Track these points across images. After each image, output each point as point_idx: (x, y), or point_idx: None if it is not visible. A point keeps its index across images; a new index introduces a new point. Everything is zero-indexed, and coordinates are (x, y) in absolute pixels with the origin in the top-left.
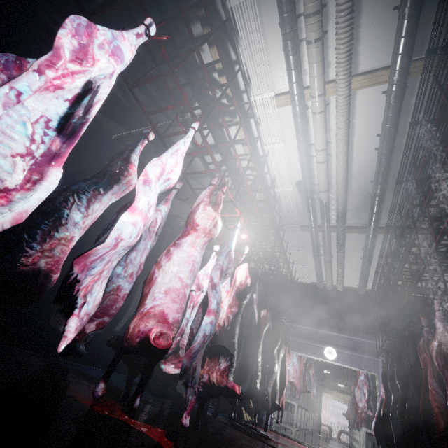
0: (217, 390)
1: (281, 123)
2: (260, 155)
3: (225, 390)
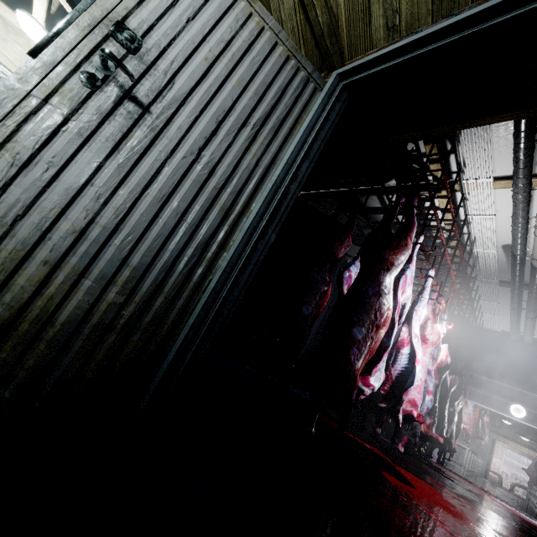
0: (424, 436)
1: (494, 198)
2: (460, 219)
3: (431, 438)
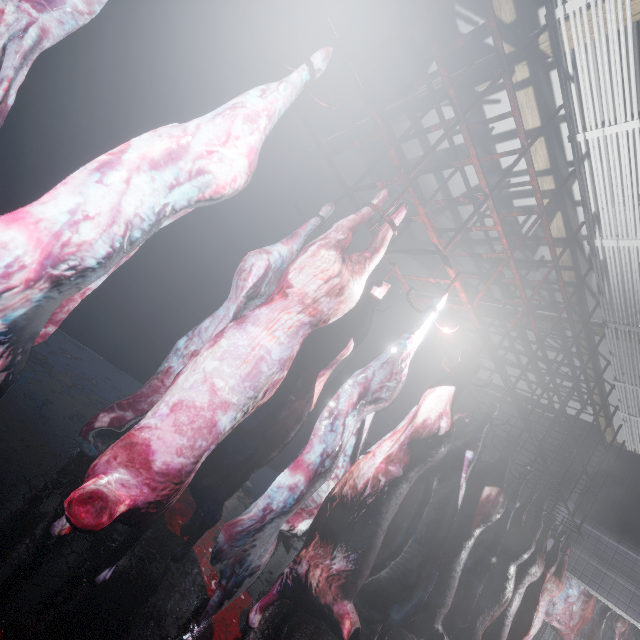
0: (311, 602)
1: (639, 66)
2: (565, 159)
3: (326, 612)
